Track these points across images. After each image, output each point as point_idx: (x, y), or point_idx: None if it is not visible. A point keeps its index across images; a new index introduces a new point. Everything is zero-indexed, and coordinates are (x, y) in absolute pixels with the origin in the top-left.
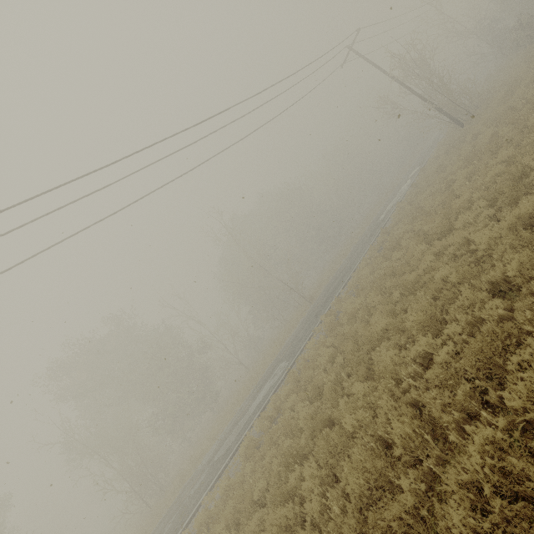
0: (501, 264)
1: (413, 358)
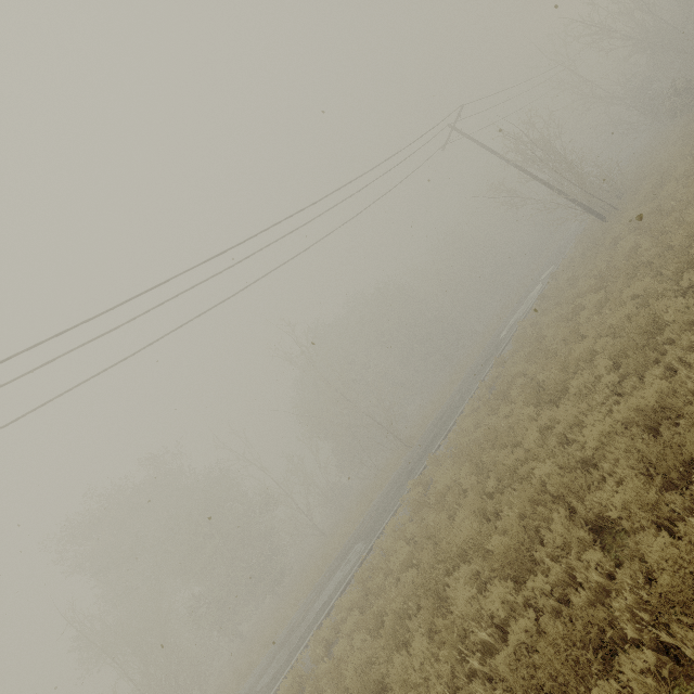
0: (613, 479)
1: (490, 612)
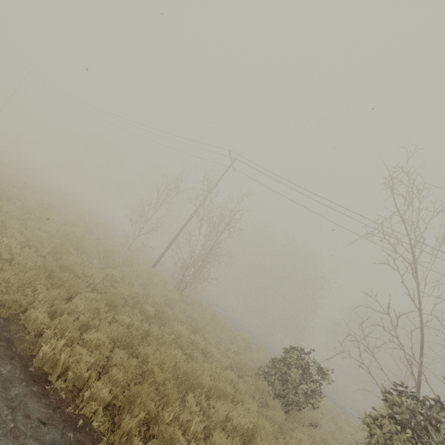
0: None
1: None
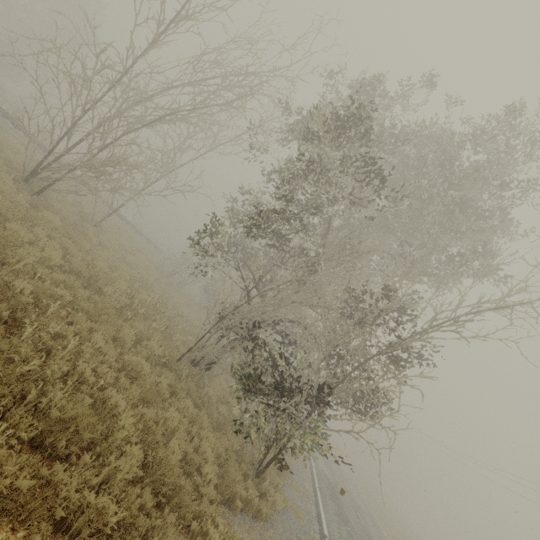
0: None
1: None
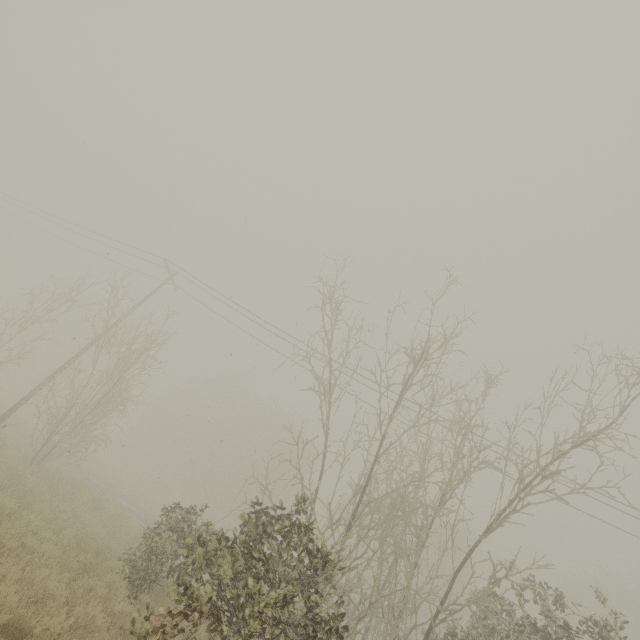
0: None
1: None
